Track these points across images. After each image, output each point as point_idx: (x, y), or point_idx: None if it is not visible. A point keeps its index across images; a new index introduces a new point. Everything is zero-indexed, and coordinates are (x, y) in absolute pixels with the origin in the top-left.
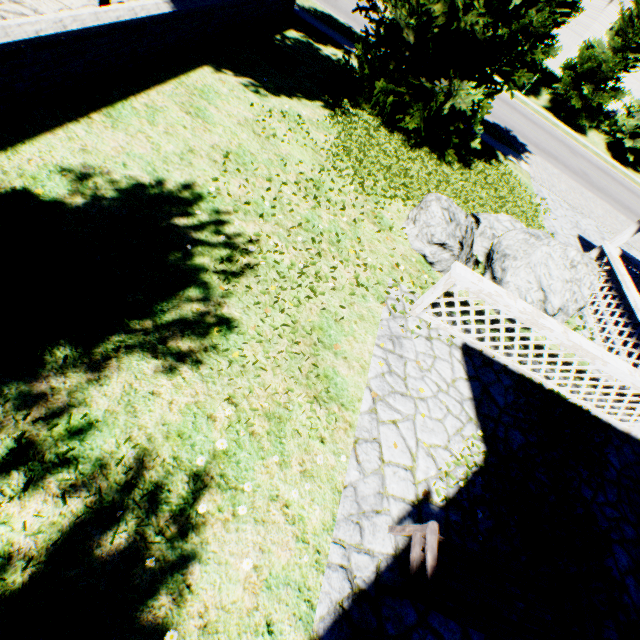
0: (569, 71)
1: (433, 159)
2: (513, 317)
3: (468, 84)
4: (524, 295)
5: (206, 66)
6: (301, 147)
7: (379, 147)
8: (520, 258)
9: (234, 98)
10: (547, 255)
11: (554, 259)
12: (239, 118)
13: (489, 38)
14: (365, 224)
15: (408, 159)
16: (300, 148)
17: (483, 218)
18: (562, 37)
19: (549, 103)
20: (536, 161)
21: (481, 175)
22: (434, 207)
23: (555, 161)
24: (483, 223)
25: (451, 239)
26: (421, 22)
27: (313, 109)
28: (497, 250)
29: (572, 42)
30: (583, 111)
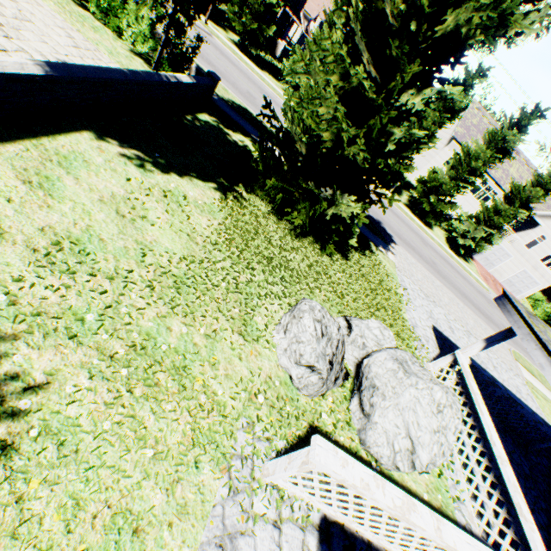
0: (421, 184)
1: (316, 249)
2: (381, 507)
3: (349, 197)
4: (392, 440)
5: (87, 131)
6: (175, 232)
7: (265, 235)
8: (389, 397)
9: (108, 169)
10: (416, 399)
11: (422, 405)
12: (104, 193)
13: (368, 165)
14: (228, 334)
15: (292, 249)
16: (173, 233)
17: (355, 324)
18: (416, 158)
19: (408, 201)
20: (400, 251)
21: (357, 265)
22: (307, 320)
23: (413, 251)
24: (355, 331)
25: (321, 360)
26: (312, 141)
27: (204, 190)
28: (366, 375)
29: (422, 164)
30: (430, 212)
